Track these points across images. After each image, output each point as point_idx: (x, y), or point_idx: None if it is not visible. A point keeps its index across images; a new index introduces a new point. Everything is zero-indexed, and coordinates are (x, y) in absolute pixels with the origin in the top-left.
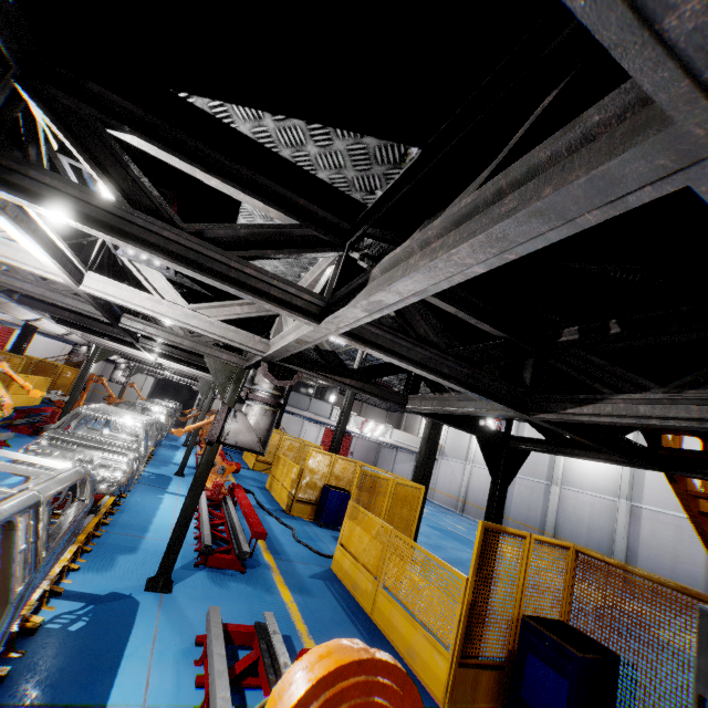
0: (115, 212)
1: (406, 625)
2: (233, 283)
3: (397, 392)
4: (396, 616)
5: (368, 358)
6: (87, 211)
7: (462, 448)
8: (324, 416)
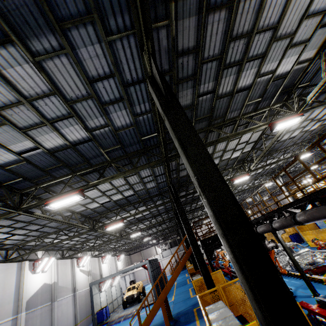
0: None
1: None
2: None
3: None
4: None
5: None
6: None
7: None
8: None
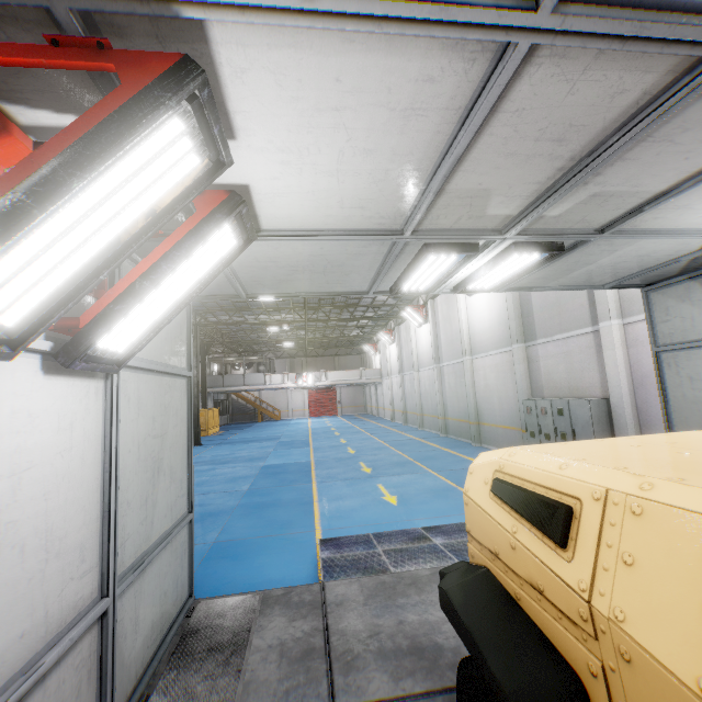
0: None
1: None
2: None
3: None
4: None
5: (258, 327)
6: None
7: (386, 366)
8: (260, 384)
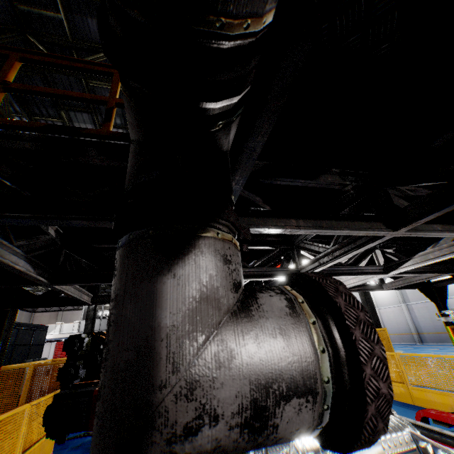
0: (330, 269)
1: (439, 397)
2: (363, 274)
3: (377, 284)
4: (430, 396)
5: None
6: (326, 272)
7: None
8: None
